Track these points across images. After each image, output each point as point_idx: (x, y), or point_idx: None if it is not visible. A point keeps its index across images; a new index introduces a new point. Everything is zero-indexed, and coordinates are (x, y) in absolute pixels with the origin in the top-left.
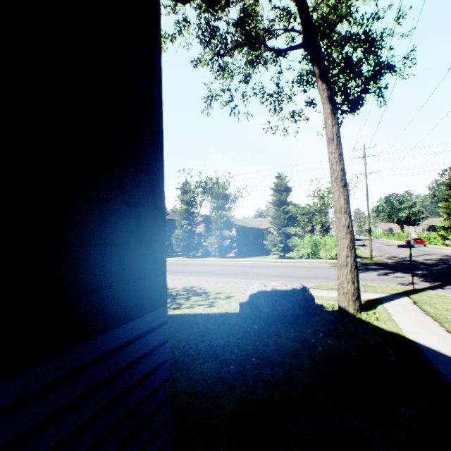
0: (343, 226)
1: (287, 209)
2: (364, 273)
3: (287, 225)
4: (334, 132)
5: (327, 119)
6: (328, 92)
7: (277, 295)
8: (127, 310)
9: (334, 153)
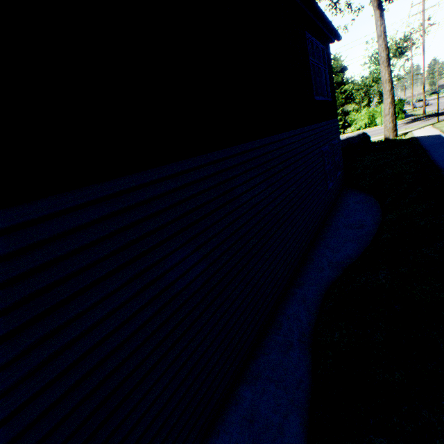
0: (387, 91)
1: (344, 89)
2: (411, 124)
3: (344, 105)
4: (381, 31)
5: (376, 22)
6: (377, 2)
7: (349, 139)
8: (336, 117)
9: (381, 46)
